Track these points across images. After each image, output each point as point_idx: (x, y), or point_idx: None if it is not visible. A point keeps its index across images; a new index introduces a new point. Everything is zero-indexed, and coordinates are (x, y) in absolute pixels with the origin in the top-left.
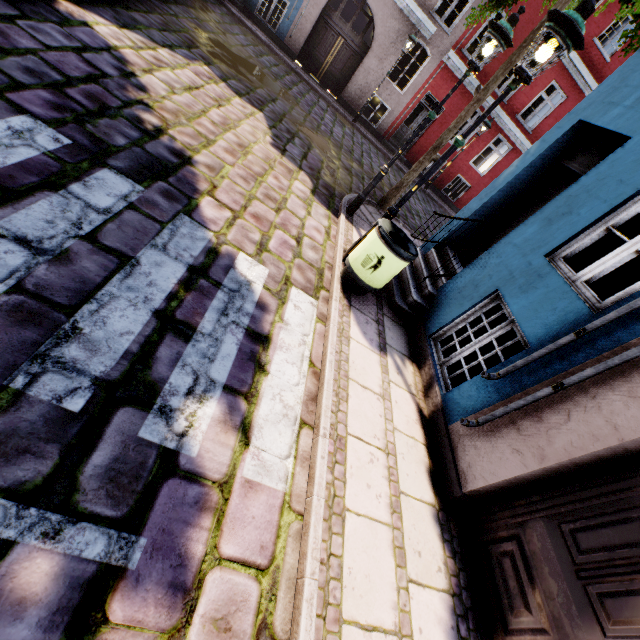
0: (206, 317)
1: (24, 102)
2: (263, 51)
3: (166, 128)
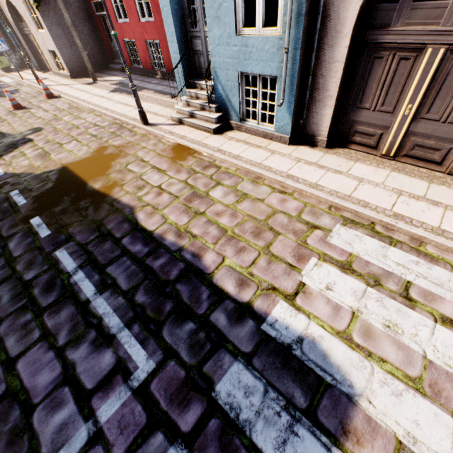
0: None
1: None
2: None
3: None
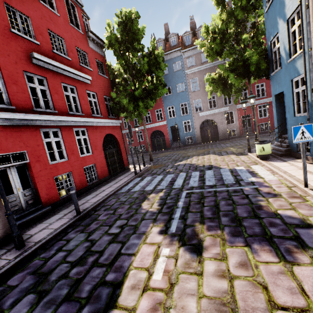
0: (239, 173)
1: (190, 172)
2: (195, 148)
3: (203, 165)
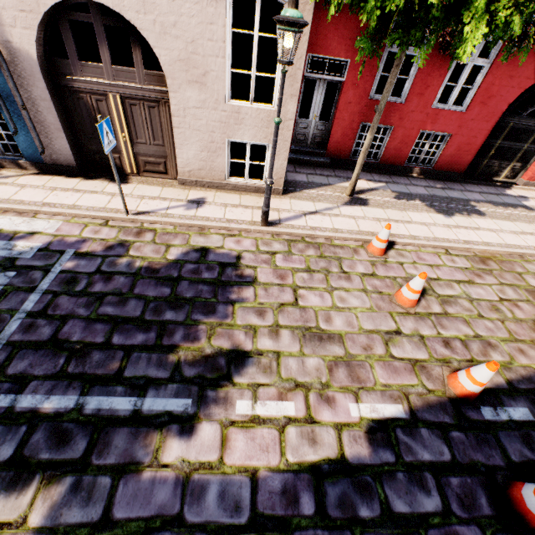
0: None
1: None
2: None
3: None
